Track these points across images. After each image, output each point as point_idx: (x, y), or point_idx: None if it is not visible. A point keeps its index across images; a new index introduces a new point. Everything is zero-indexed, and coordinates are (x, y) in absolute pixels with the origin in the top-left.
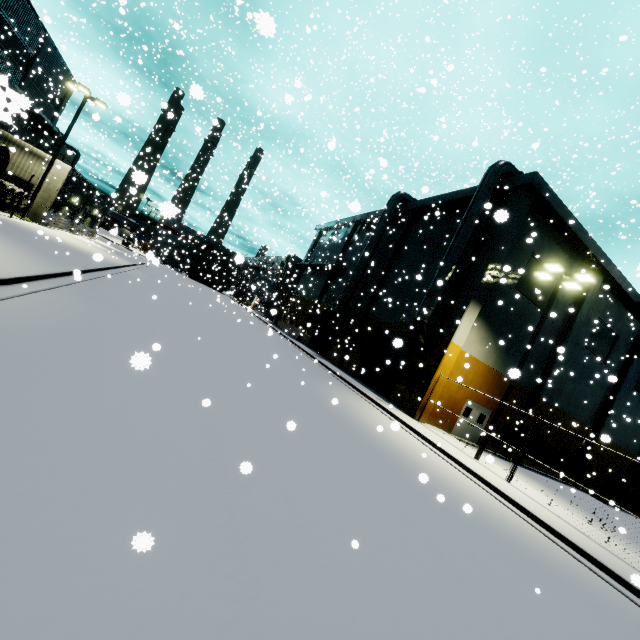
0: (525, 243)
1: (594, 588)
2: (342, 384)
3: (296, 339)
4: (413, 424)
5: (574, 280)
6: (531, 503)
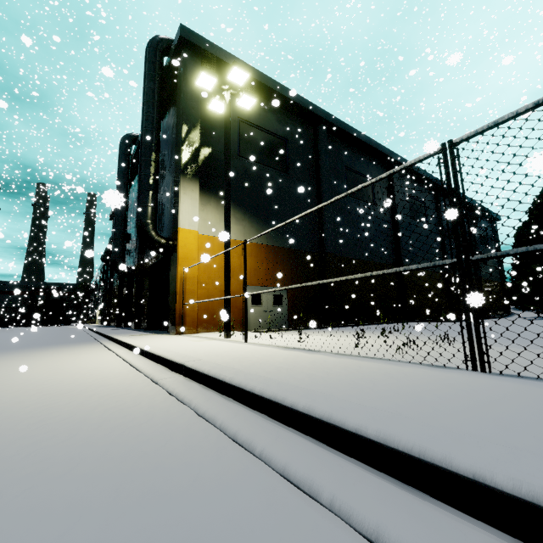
0: None
1: (8, 519)
2: (89, 341)
3: (115, 327)
4: (146, 339)
5: (242, 92)
6: (239, 351)
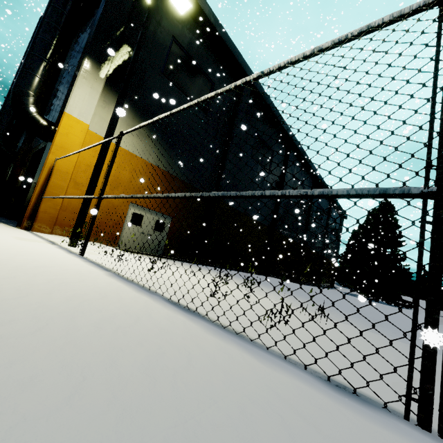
0: (160, 19)
1: None
2: None
3: None
4: None
5: None
6: (33, 264)
